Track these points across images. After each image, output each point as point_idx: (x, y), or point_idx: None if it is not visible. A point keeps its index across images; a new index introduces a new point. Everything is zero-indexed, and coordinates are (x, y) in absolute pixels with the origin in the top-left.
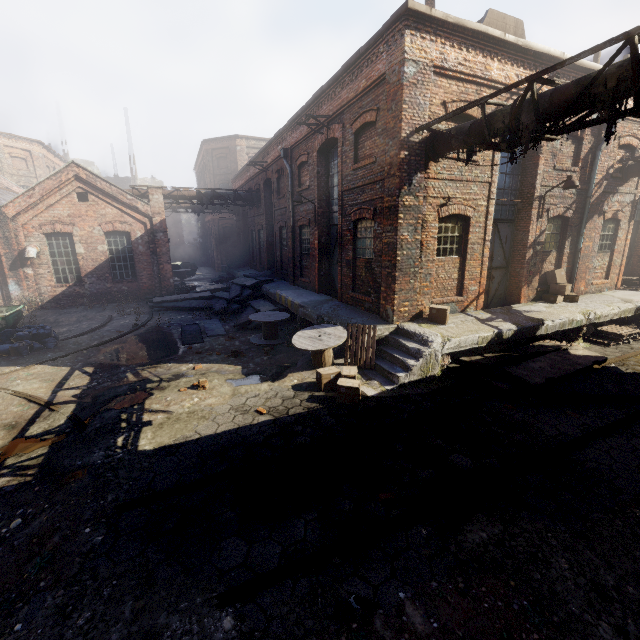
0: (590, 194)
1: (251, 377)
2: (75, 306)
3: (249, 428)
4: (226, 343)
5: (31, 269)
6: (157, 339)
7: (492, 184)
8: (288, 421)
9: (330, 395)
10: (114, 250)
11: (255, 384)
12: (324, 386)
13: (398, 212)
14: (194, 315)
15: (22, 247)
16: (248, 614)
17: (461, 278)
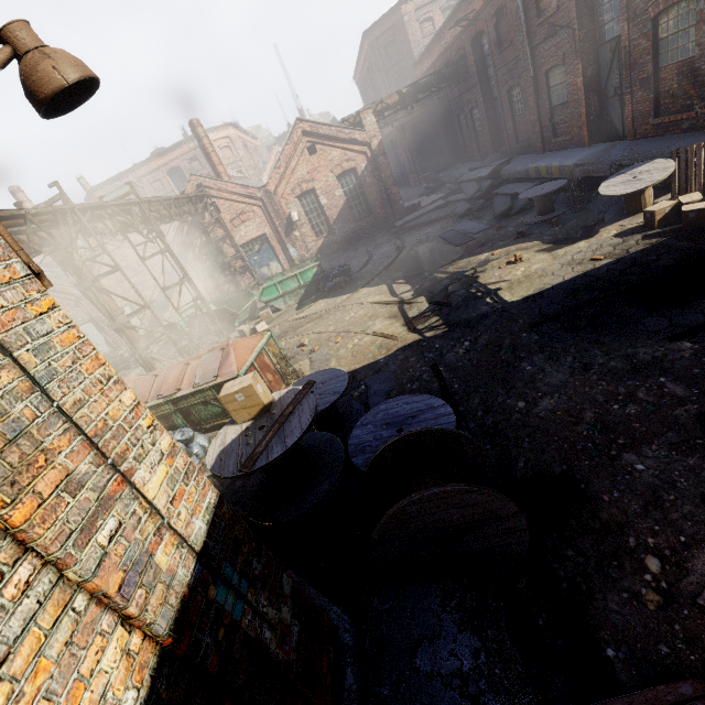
0: None
1: (558, 243)
2: (334, 253)
3: (596, 270)
4: (499, 232)
5: (297, 231)
6: (428, 251)
7: None
8: (634, 257)
9: (668, 229)
10: (347, 191)
11: (569, 246)
12: (657, 223)
13: None
14: (439, 226)
15: (287, 215)
16: (699, 341)
17: None
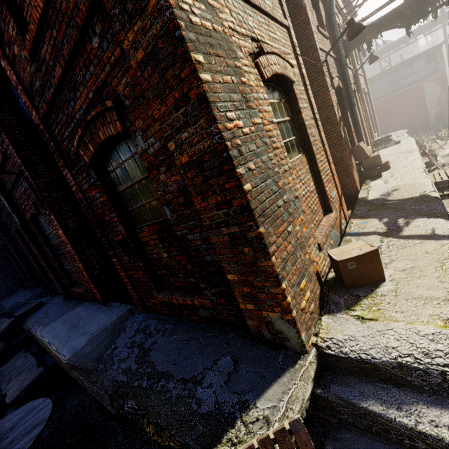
0: (345, 62)
1: None
2: None
3: None
4: None
5: None
6: None
7: (291, 30)
8: None
9: None
10: None
11: None
12: None
13: (185, 45)
14: None
15: None
16: None
17: (317, 186)
